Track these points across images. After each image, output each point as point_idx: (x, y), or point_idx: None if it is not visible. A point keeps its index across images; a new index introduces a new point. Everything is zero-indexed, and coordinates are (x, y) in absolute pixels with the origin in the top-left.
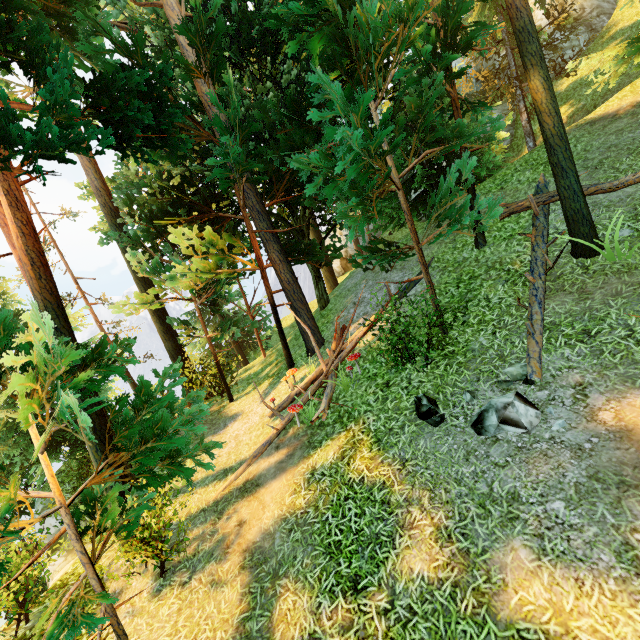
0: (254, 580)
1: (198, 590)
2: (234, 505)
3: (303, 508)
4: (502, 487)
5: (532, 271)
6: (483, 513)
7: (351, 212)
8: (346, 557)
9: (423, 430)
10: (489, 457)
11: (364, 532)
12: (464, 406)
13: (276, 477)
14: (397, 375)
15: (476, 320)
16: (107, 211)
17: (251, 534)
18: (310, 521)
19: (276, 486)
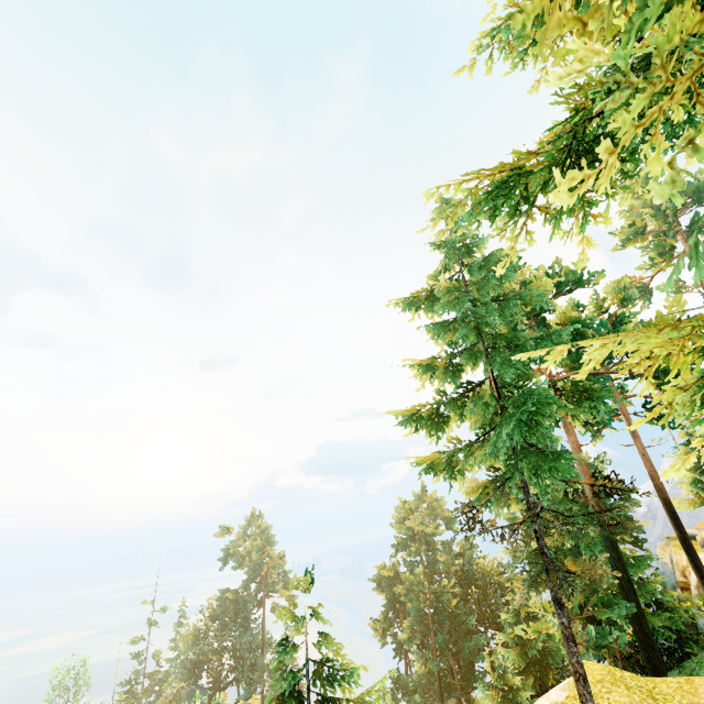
0: None
1: None
2: None
3: None
4: None
5: None
6: None
7: None
8: None
9: None
10: None
11: None
12: None
13: None
14: None
15: None
16: None
17: None
18: None
19: None
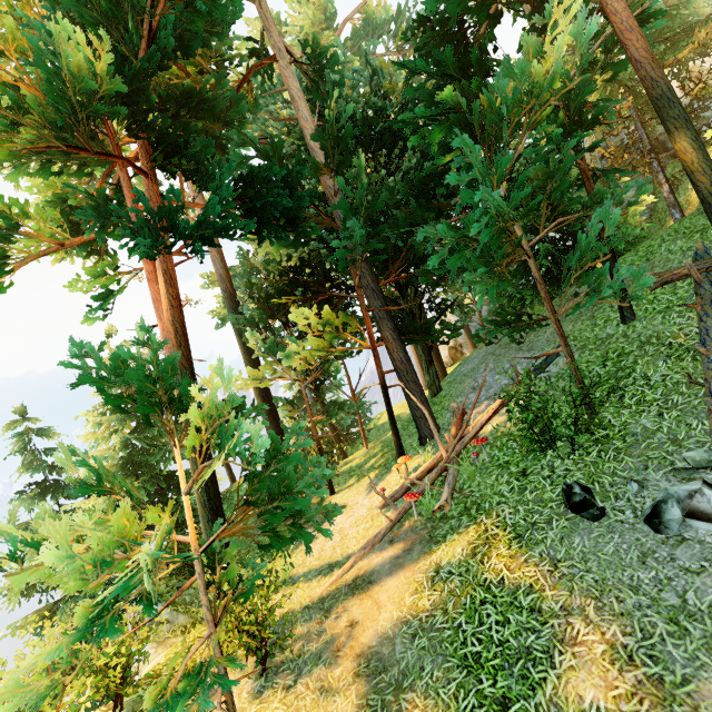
0: (372, 691)
1: (305, 696)
2: (343, 603)
3: (428, 610)
4: (700, 599)
5: (703, 343)
6: (676, 631)
7: (461, 297)
8: (489, 673)
9: (577, 525)
10: (675, 560)
11: (510, 644)
12: (630, 498)
13: (392, 574)
14: (535, 462)
15: (633, 400)
16: (227, 296)
17: (365, 637)
18: (438, 626)
19: (393, 584)
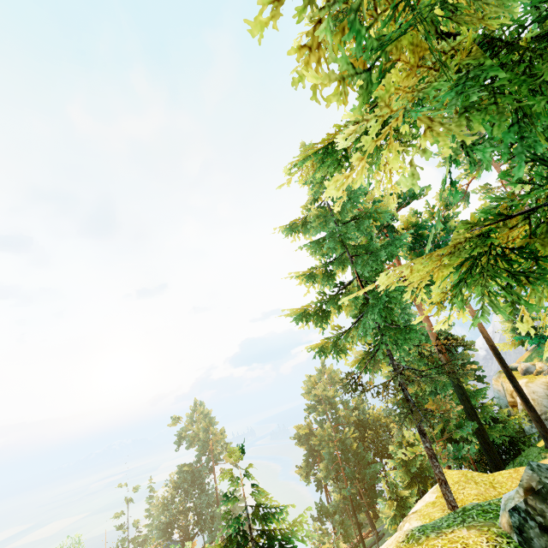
0: None
1: None
2: None
3: None
4: None
5: None
6: None
7: None
8: None
9: None
10: None
11: None
12: None
13: None
14: None
15: None
16: None
17: None
18: None
19: None
